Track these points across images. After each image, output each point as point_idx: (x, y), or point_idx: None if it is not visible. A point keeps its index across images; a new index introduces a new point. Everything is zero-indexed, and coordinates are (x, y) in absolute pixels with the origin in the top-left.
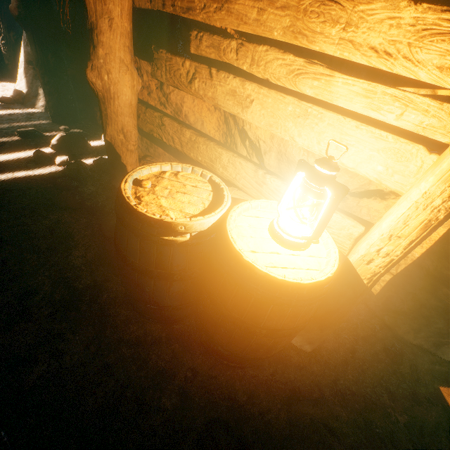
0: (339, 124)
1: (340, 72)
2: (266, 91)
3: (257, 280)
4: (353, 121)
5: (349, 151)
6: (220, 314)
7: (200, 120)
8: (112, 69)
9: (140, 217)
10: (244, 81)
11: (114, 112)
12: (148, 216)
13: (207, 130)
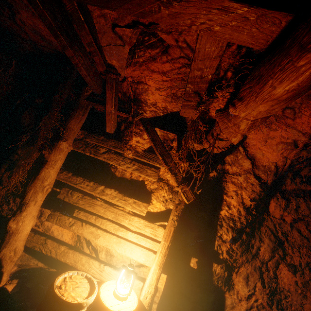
0: (130, 245)
1: (129, 231)
2: (106, 233)
3: None
4: (134, 244)
5: (134, 254)
6: None
7: (61, 234)
8: (26, 219)
9: (68, 304)
10: (97, 229)
11: (15, 239)
12: (72, 303)
13: (64, 239)
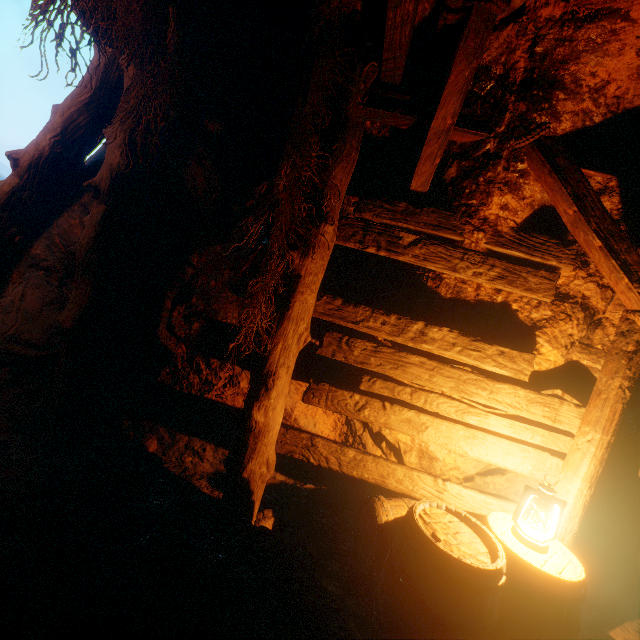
0: (498, 442)
1: (491, 413)
2: (439, 421)
3: (568, 589)
4: (506, 440)
5: (509, 458)
6: None
7: (312, 422)
8: (278, 404)
9: (484, 573)
10: (419, 413)
11: (265, 443)
12: (489, 570)
13: (318, 430)
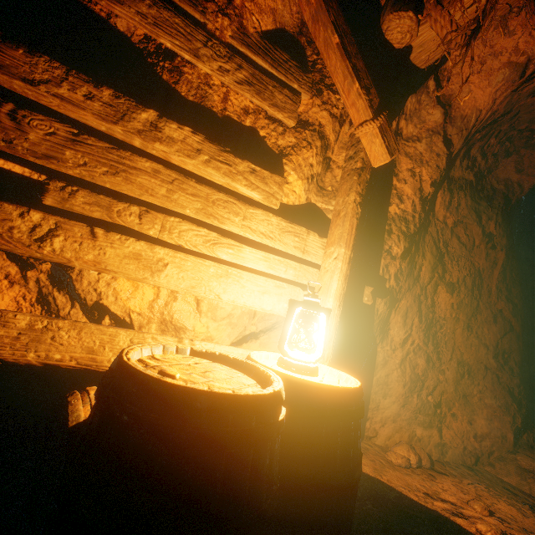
0: (254, 280)
1: (246, 245)
2: (183, 255)
3: (353, 398)
4: (262, 276)
5: (266, 298)
6: (335, 490)
7: None
8: None
9: (257, 403)
10: (153, 245)
11: None
12: (264, 395)
13: None
